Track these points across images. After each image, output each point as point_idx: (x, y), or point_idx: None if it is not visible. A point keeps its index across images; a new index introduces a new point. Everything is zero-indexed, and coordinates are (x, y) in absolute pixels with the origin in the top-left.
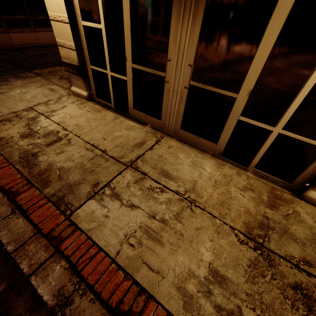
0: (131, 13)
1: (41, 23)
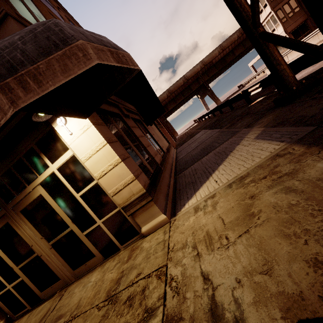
0: None
1: None
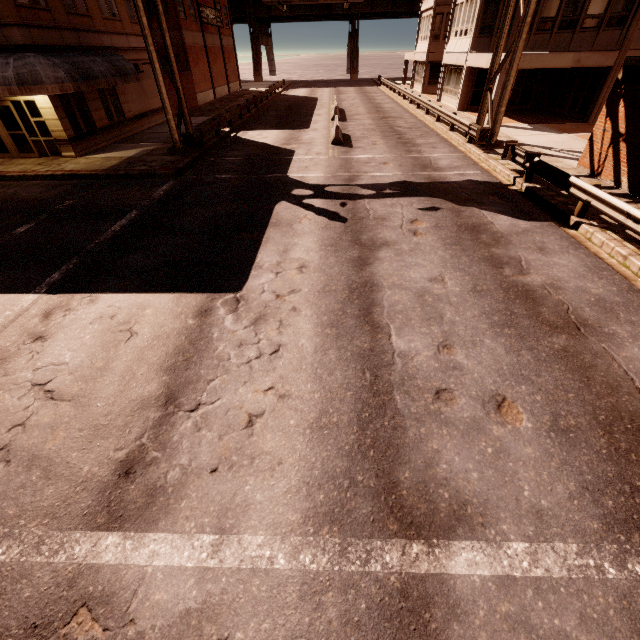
0: None
1: None
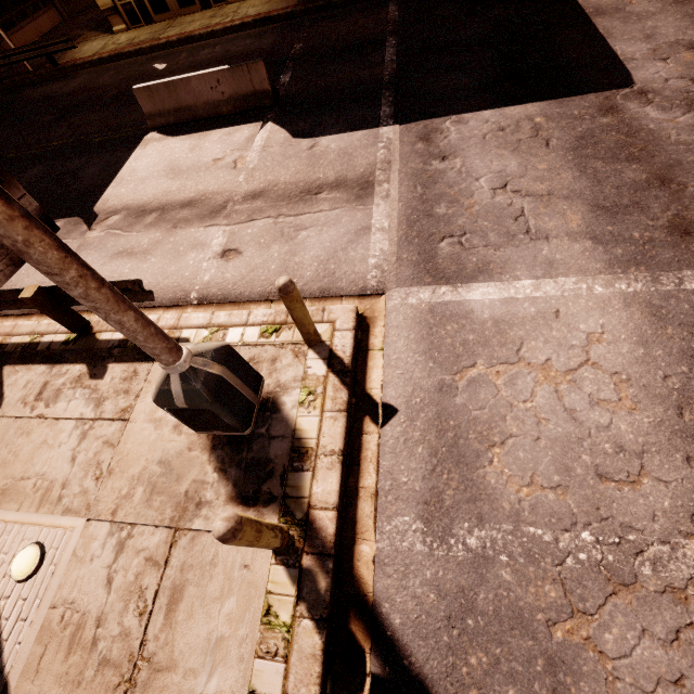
0: None
1: (21, 18)
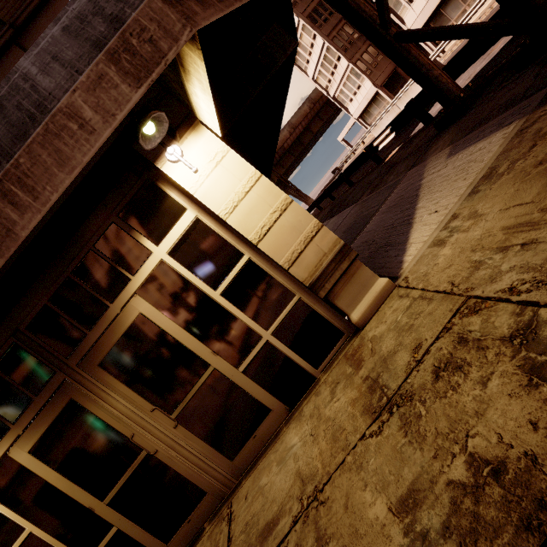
0: (52, 466)
1: None
